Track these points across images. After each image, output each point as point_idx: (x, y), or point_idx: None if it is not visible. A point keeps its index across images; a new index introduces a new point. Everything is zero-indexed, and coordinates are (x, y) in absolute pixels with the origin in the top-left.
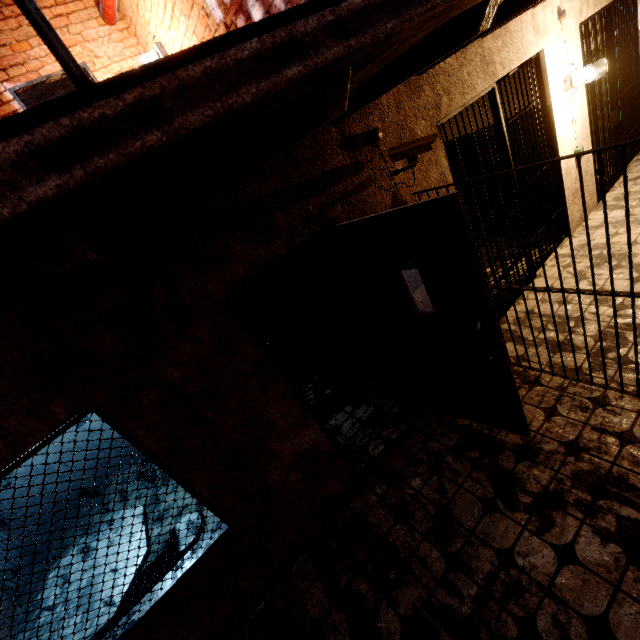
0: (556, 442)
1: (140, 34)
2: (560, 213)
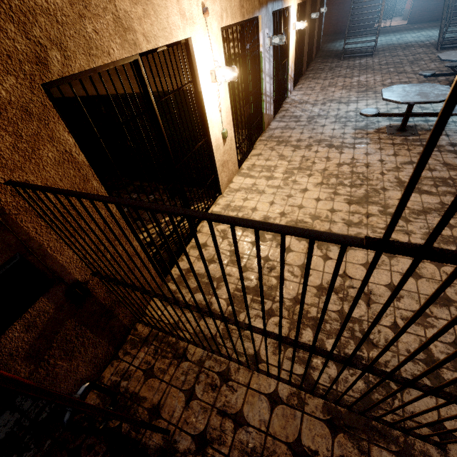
0: (190, 437)
1: None
2: (214, 178)
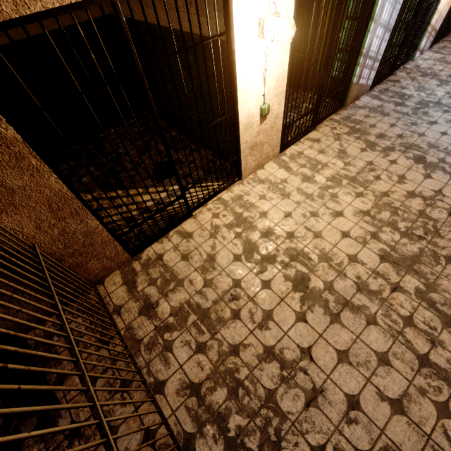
0: (70, 420)
1: None
2: (236, 160)
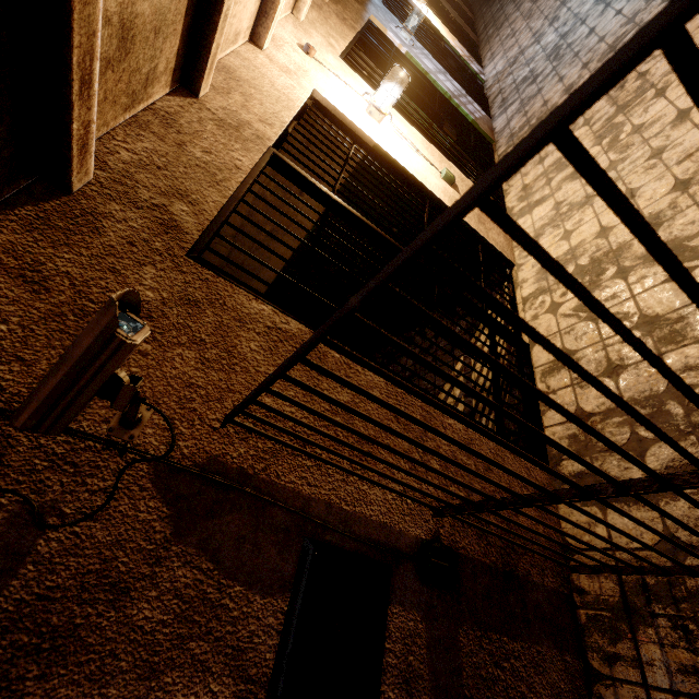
0: None
1: None
2: (483, 250)
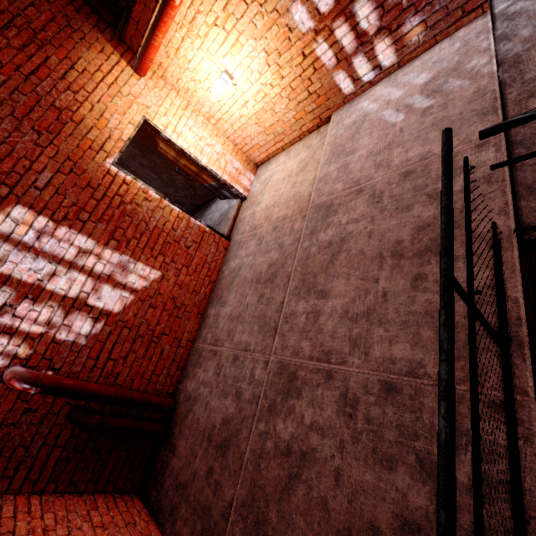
0: None
1: (170, 74)
2: None
